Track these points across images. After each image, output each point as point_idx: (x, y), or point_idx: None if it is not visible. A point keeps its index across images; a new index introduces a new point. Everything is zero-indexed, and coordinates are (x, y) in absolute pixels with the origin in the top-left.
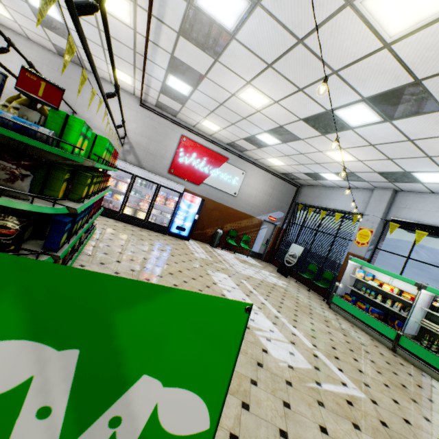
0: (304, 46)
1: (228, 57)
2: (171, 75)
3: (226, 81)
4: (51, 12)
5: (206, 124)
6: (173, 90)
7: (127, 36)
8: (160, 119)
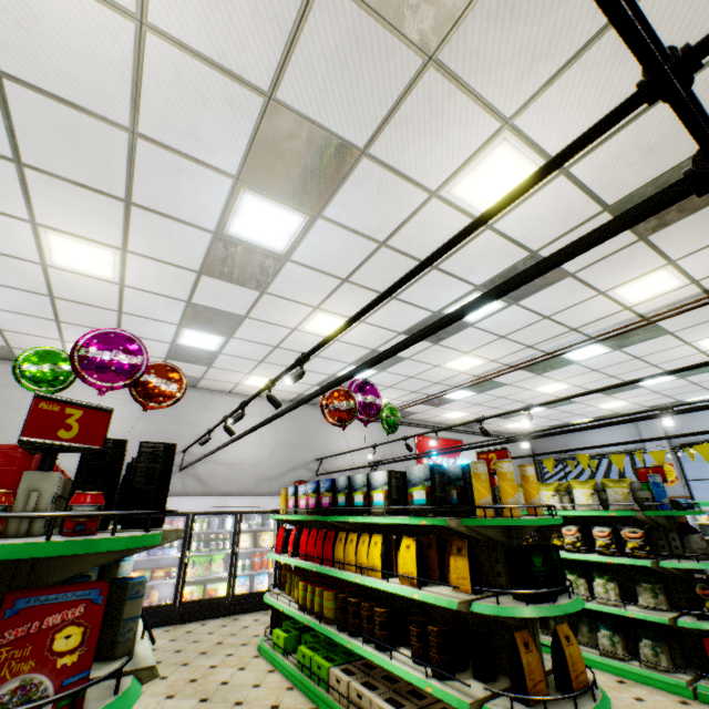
0: (638, 359)
1: (555, 372)
2: (460, 390)
3: (531, 383)
4: (359, 376)
5: (448, 415)
6: (443, 399)
7: (446, 376)
8: None
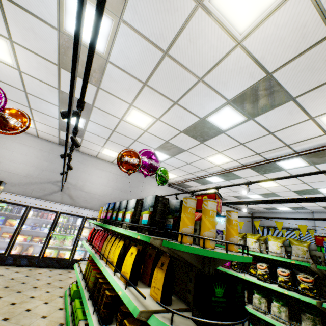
0: (324, 174)
1: (271, 174)
2: (216, 176)
3: (256, 179)
4: (160, 158)
5: (209, 191)
6: (206, 180)
7: (208, 166)
8: (178, 191)
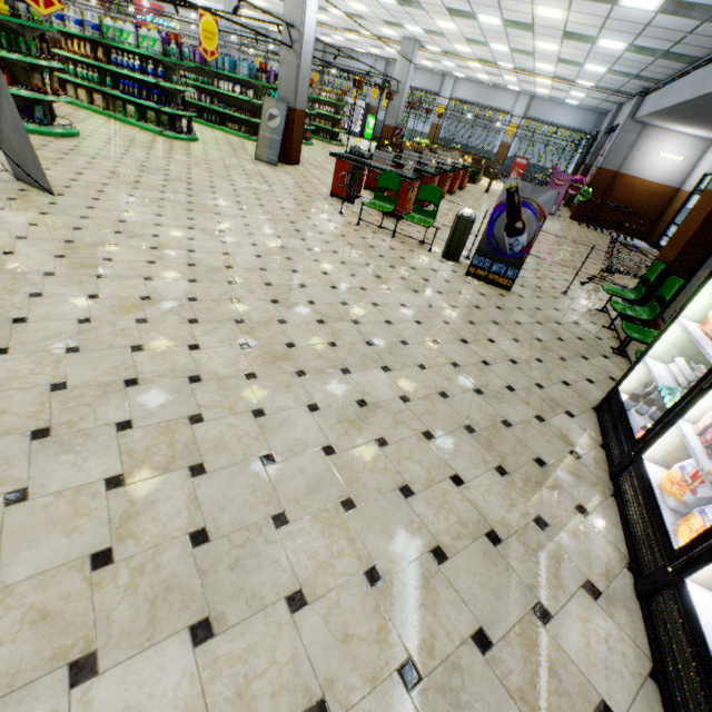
0: None
1: None
2: None
3: None
4: None
5: None
6: None
7: None
8: None
